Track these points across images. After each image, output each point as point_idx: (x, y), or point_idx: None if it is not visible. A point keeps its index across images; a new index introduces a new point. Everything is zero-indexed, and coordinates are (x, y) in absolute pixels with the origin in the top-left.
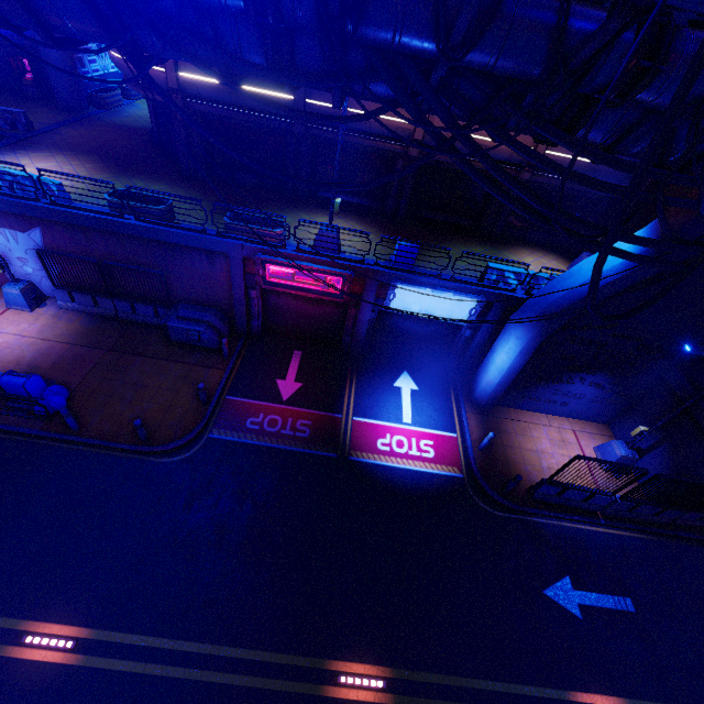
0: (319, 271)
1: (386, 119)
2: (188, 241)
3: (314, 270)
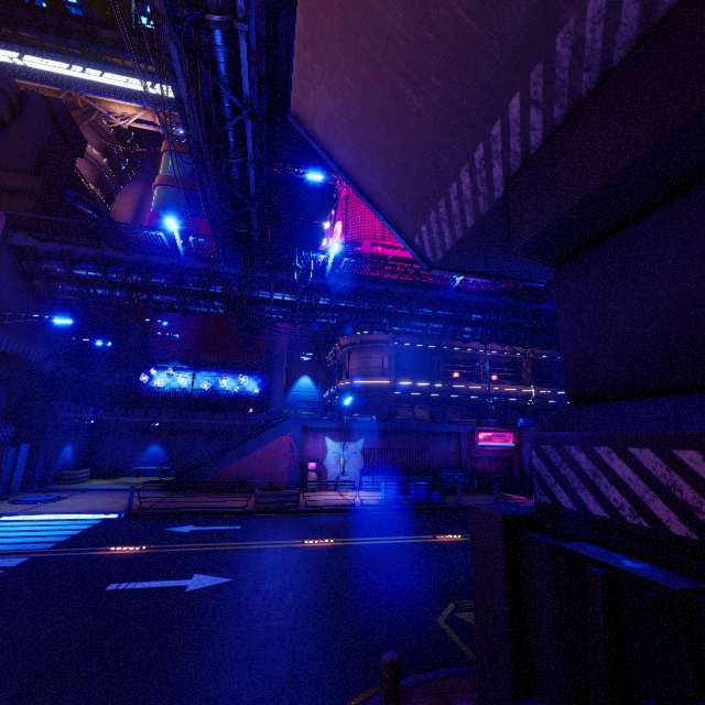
0: (502, 431)
1: (477, 388)
2: (442, 428)
3: (500, 431)
